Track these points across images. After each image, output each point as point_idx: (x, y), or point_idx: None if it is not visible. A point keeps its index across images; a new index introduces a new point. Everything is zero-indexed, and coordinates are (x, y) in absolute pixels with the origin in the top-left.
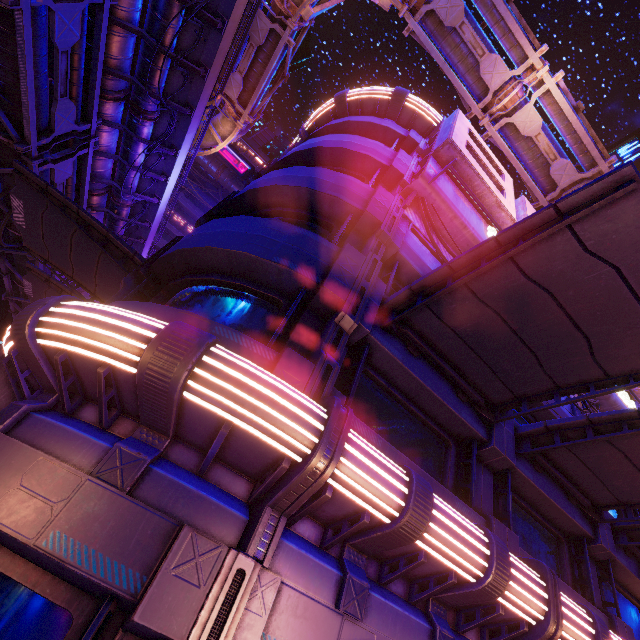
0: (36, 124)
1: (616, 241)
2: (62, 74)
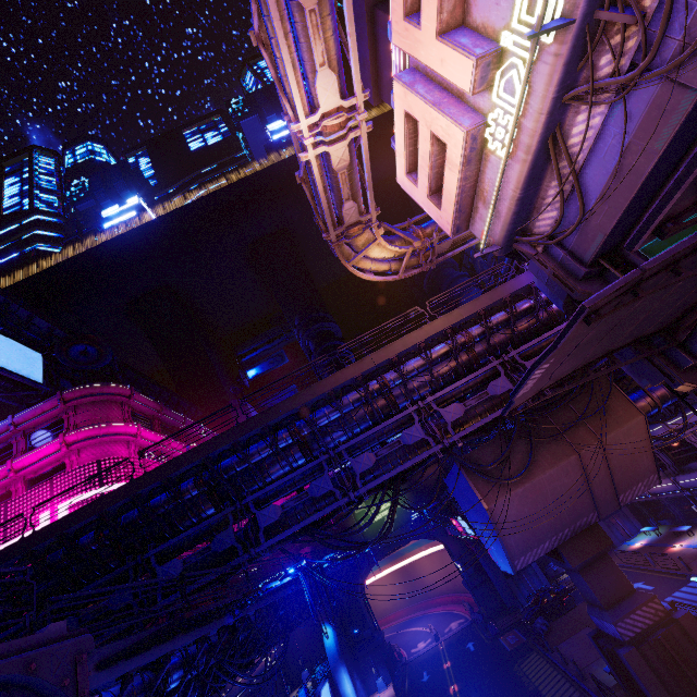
0: None
1: (536, 388)
2: None
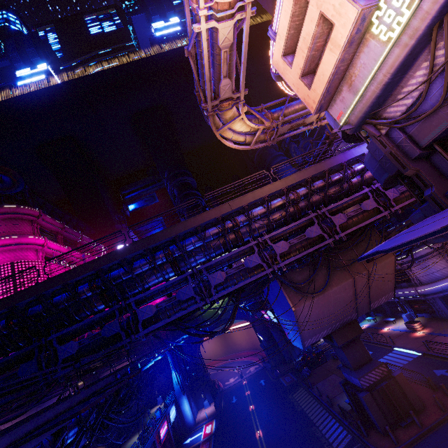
0: (374, 210)
1: None
2: (354, 212)
